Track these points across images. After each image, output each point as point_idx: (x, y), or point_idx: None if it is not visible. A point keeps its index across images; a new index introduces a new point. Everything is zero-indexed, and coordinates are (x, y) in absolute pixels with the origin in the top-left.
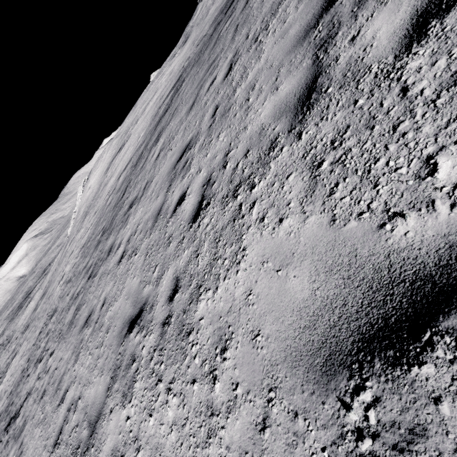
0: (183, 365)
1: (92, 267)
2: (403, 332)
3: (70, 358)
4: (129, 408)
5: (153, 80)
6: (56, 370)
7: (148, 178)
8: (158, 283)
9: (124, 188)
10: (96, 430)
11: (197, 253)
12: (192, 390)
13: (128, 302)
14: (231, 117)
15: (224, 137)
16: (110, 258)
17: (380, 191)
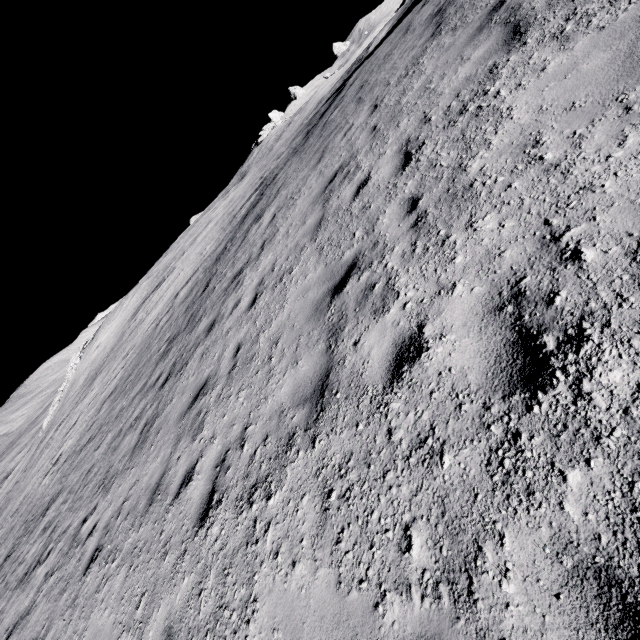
0: (481, 198)
1: (165, 372)
2: None
3: (172, 450)
4: (401, 300)
5: (195, 221)
6: (126, 502)
7: (266, 237)
8: (371, 231)
9: (203, 285)
10: (330, 383)
11: (432, 166)
12: (511, 189)
13: (312, 291)
14: (409, 109)
15: (409, 119)
16: (218, 326)
17: None
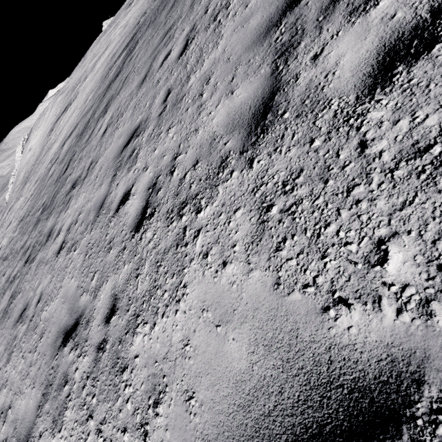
0: (115, 406)
1: (30, 249)
2: None
3: (2, 355)
4: (58, 439)
5: (105, 29)
6: None
7: (93, 157)
8: (95, 294)
9: (68, 161)
10: None
11: (137, 272)
12: (122, 440)
13: (65, 307)
14: (183, 111)
15: (174, 134)
16: (49, 244)
17: (327, 264)
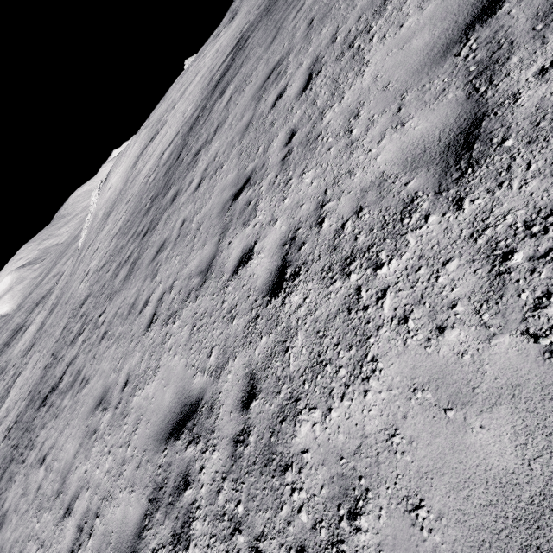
0: (315, 153)
1: (146, 227)
2: (492, 5)
3: (142, 285)
4: (255, 220)
5: (188, 66)
6: (119, 310)
7: (220, 120)
8: (266, 151)
9: (178, 153)
10: (212, 266)
11: (314, 101)
12: (329, 153)
13: (226, 191)
14: (335, 12)
15: (329, 28)
16: (178, 199)
17: None
